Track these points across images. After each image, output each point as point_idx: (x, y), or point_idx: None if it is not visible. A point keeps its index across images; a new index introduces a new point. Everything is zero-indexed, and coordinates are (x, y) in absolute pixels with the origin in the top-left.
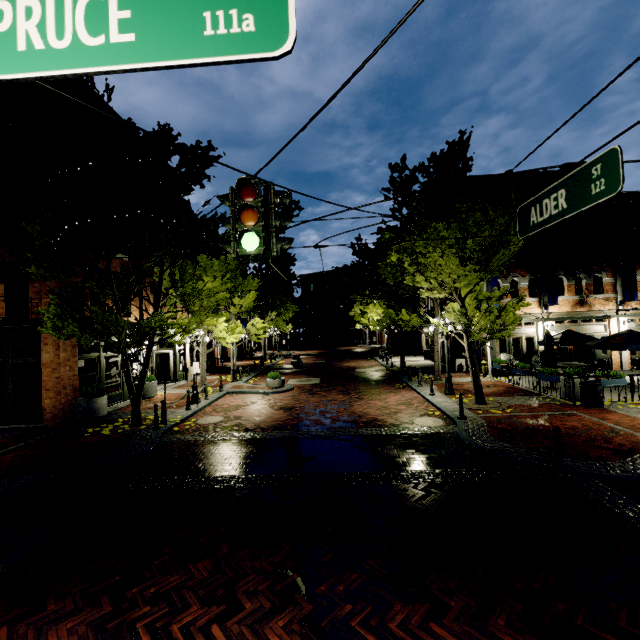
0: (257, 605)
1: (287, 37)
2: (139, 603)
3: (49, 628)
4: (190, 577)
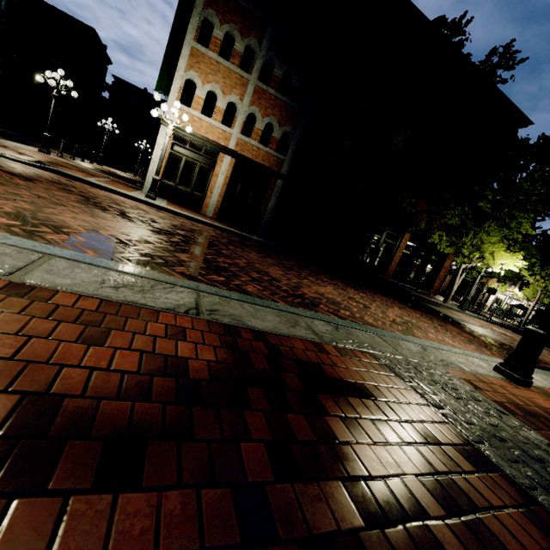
0: None
1: None
2: None
3: None
4: None
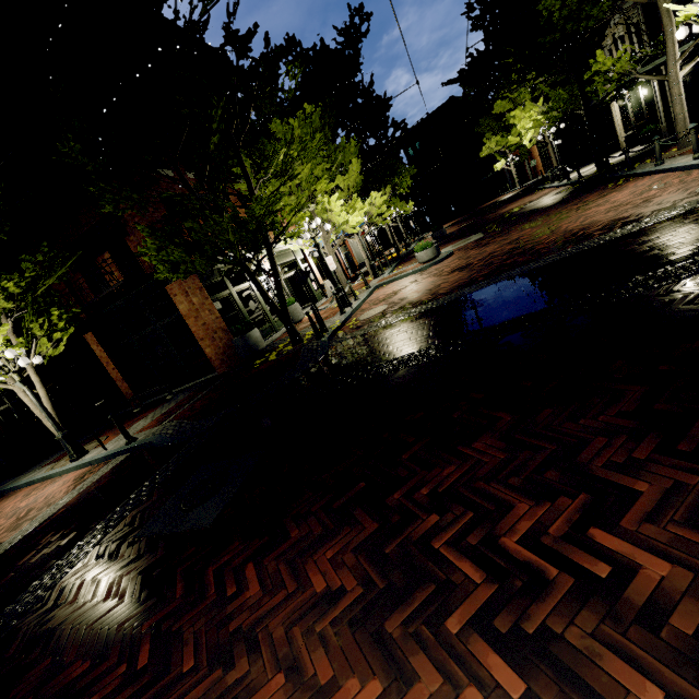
0: (664, 484)
1: None
2: (415, 512)
3: (304, 561)
4: (475, 464)
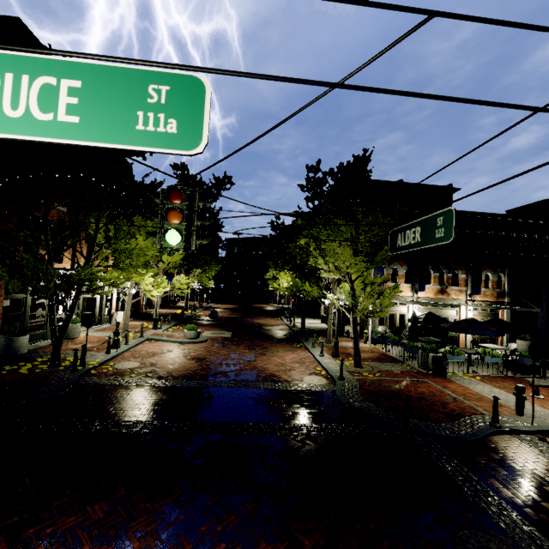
0: (144, 544)
1: (200, 142)
2: (34, 543)
3: None
4: (86, 518)
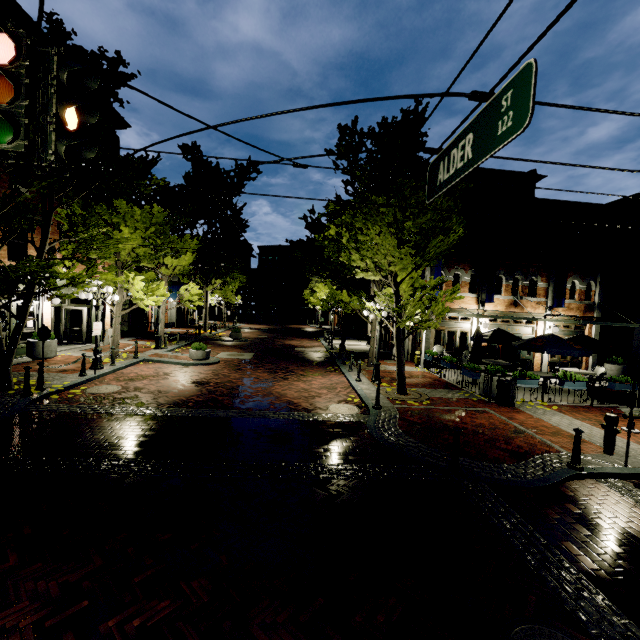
0: None
1: None
2: None
3: None
4: None
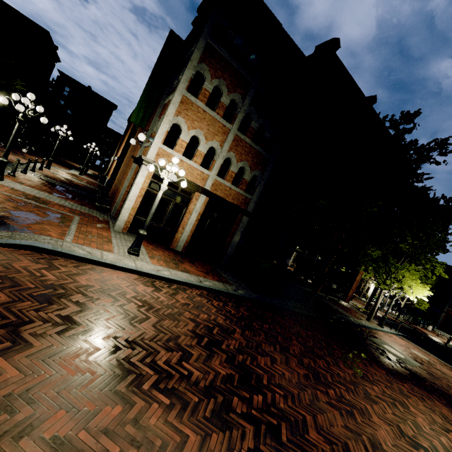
0: None
1: None
2: None
3: None
4: None
